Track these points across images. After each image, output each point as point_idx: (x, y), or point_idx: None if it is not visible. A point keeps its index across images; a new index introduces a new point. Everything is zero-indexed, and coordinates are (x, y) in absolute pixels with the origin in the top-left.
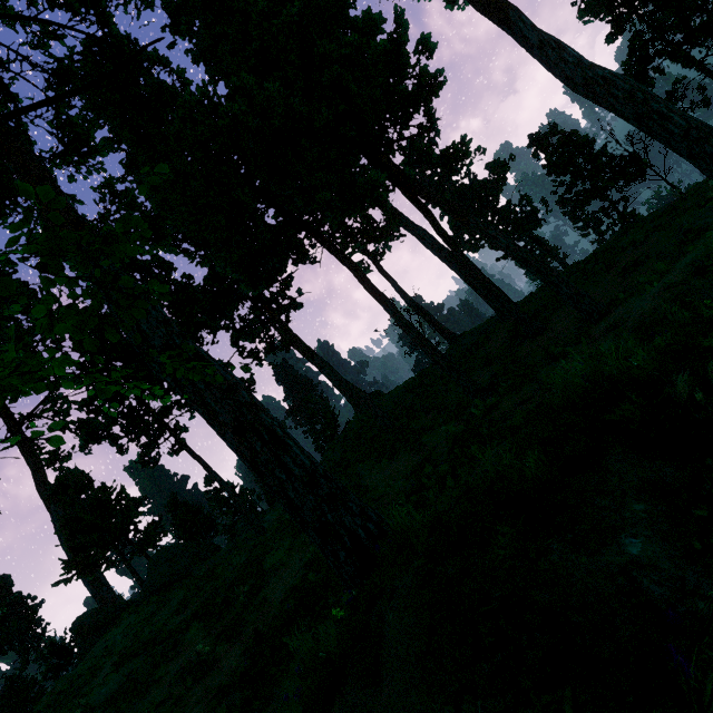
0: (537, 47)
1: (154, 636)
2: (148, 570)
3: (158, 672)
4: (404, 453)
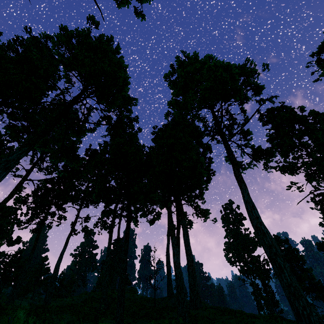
0: (245, 201)
1: None
2: None
3: None
4: None
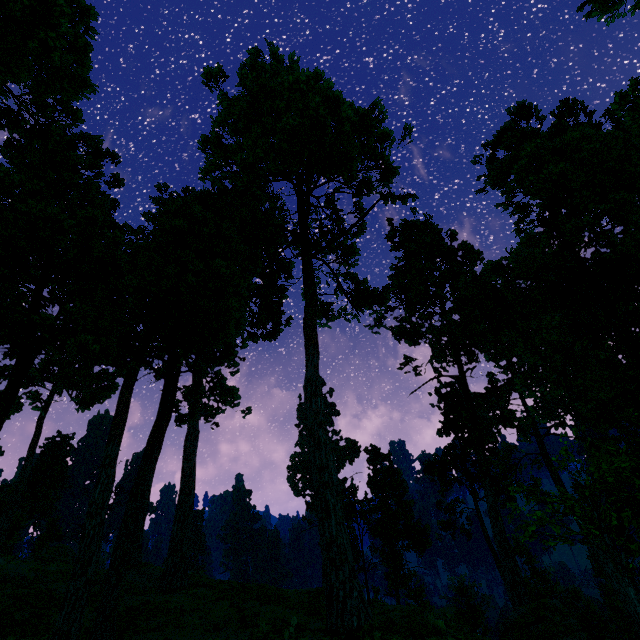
0: (307, 379)
1: None
2: None
3: None
4: None
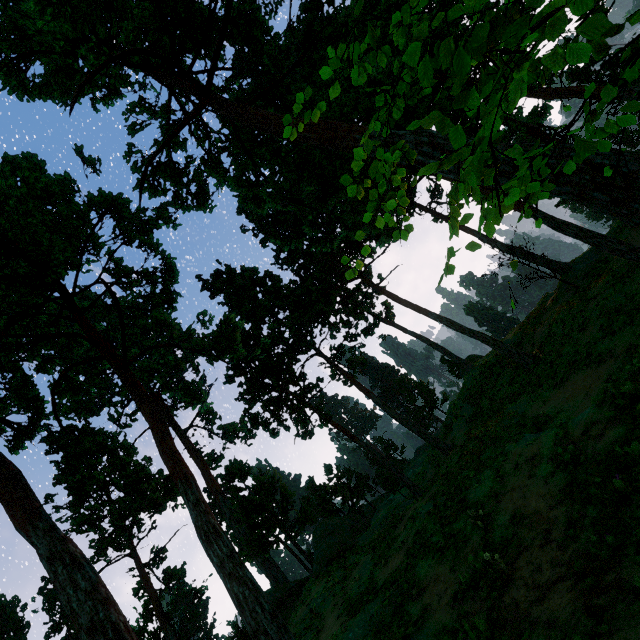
0: None
1: (371, 586)
2: (314, 544)
3: (410, 609)
4: (576, 373)
